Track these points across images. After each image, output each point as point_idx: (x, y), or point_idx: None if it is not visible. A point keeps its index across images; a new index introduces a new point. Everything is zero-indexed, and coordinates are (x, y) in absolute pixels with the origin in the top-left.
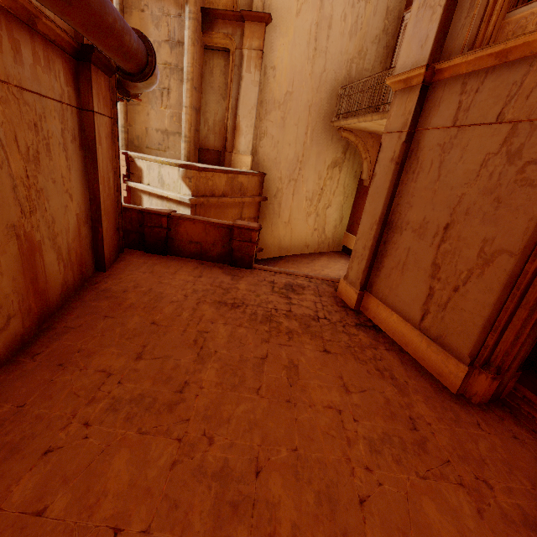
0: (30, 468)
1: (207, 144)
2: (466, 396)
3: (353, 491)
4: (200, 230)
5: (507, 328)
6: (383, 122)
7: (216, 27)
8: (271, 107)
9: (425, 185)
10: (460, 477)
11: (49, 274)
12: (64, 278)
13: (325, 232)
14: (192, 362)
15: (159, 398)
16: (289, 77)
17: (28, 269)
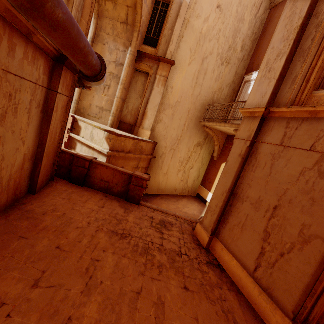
0: None
1: (125, 119)
2: None
3: None
4: (109, 173)
5: (320, 295)
6: (230, 128)
7: (143, 61)
8: (167, 107)
9: (261, 176)
10: None
11: None
12: None
13: (188, 183)
14: (80, 292)
15: None
16: (180, 94)
17: None
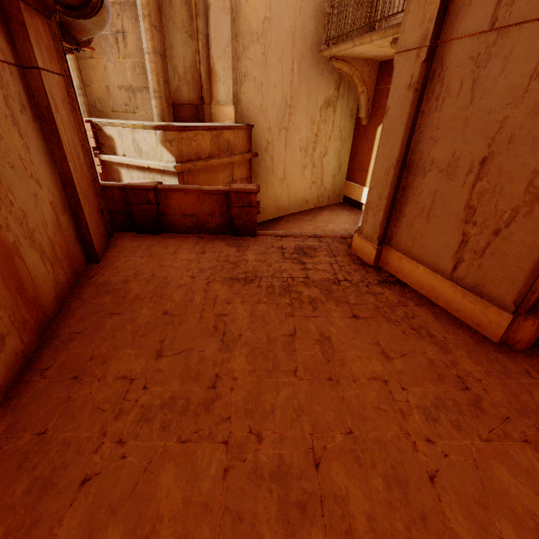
0: (70, 504)
1: (181, 98)
2: (508, 343)
3: (420, 468)
4: (193, 201)
5: None
6: (383, 42)
7: None
8: (248, 41)
9: (454, 113)
10: (523, 434)
11: (36, 278)
12: (54, 278)
13: (324, 184)
14: (218, 351)
15: (191, 398)
16: None
17: (9, 278)
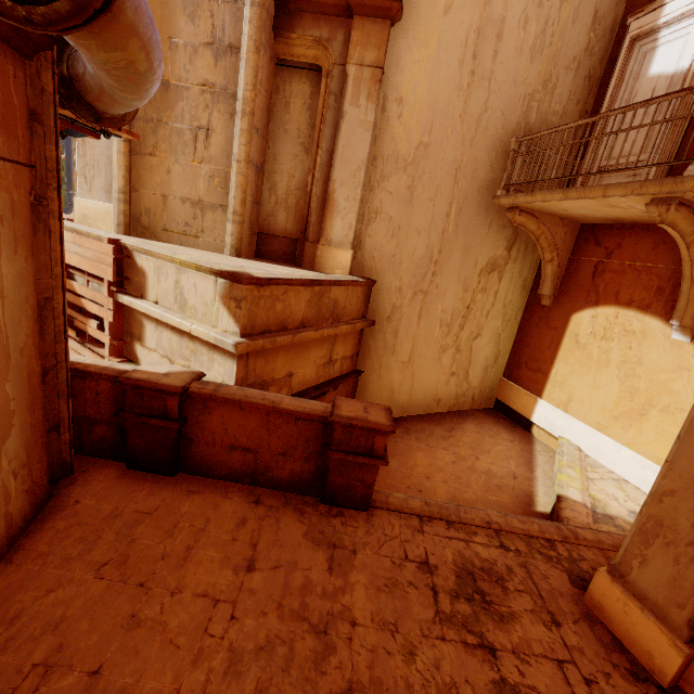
0: None
1: (273, 227)
2: None
3: None
4: (254, 423)
5: None
6: (626, 200)
7: (299, 25)
8: (391, 168)
9: None
10: None
11: None
12: None
13: (469, 378)
14: None
15: None
16: (426, 118)
17: None
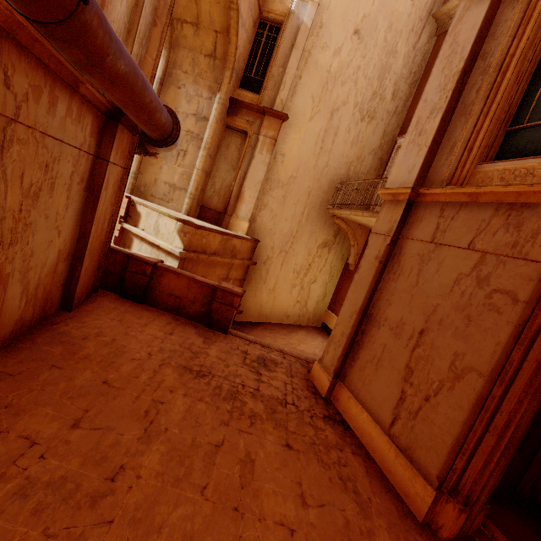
0: None
1: (210, 204)
2: (432, 527)
3: None
4: (183, 284)
5: (475, 452)
6: (372, 219)
7: (239, 113)
8: (275, 185)
9: (404, 288)
10: None
11: (5, 309)
12: (21, 314)
13: (307, 306)
14: (136, 439)
15: (83, 484)
16: (296, 165)
17: None
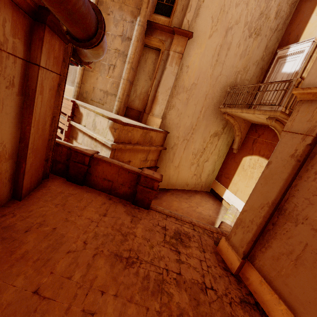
0: None
1: (133, 105)
2: None
3: None
4: (114, 171)
5: None
6: (261, 116)
7: (154, 34)
8: (181, 90)
9: None
10: None
11: None
12: None
13: (201, 177)
14: None
15: None
16: (197, 74)
17: None
